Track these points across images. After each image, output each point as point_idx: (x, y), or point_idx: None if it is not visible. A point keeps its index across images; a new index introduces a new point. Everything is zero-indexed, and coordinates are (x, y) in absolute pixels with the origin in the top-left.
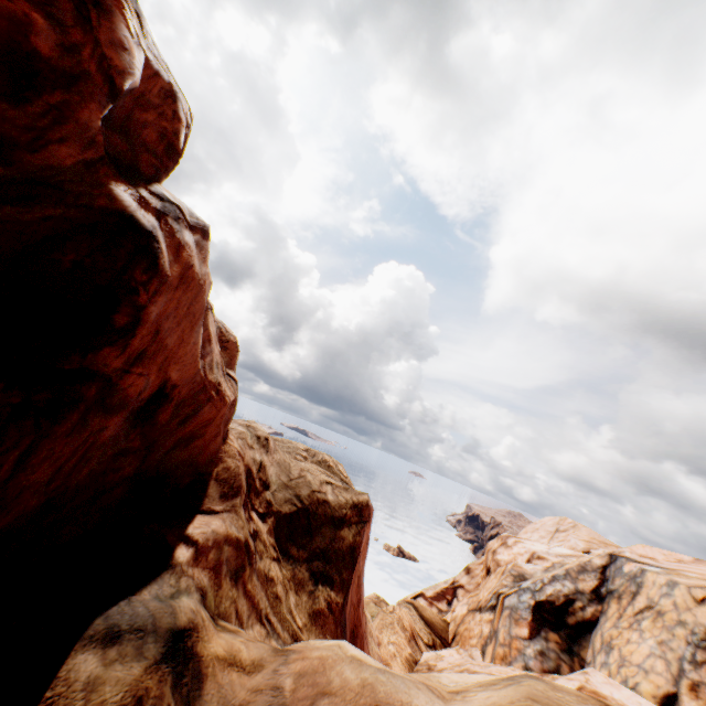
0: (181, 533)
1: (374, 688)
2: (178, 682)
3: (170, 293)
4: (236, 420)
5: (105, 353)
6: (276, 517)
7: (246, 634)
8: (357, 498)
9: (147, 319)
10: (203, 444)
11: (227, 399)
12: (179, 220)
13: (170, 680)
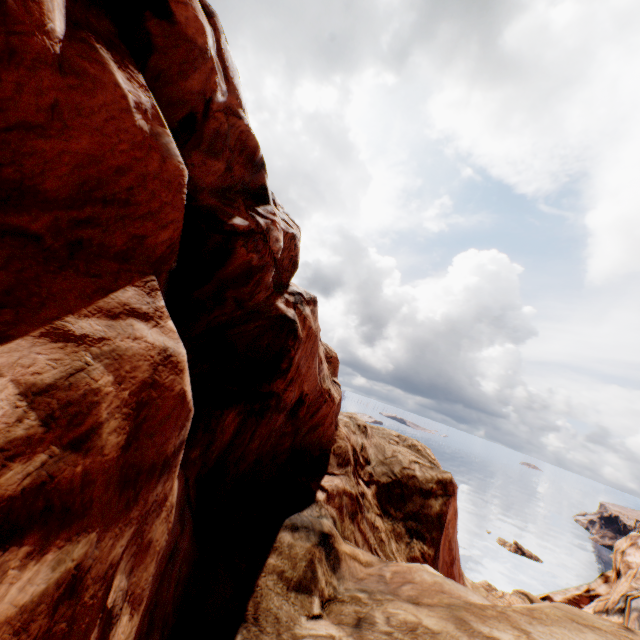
0: (318, 484)
1: (441, 585)
2: (327, 556)
3: (303, 346)
4: (341, 413)
5: (277, 382)
6: (376, 485)
7: (361, 549)
8: (441, 475)
9: (294, 362)
10: (323, 429)
11: (335, 400)
12: (302, 302)
13: (324, 553)
